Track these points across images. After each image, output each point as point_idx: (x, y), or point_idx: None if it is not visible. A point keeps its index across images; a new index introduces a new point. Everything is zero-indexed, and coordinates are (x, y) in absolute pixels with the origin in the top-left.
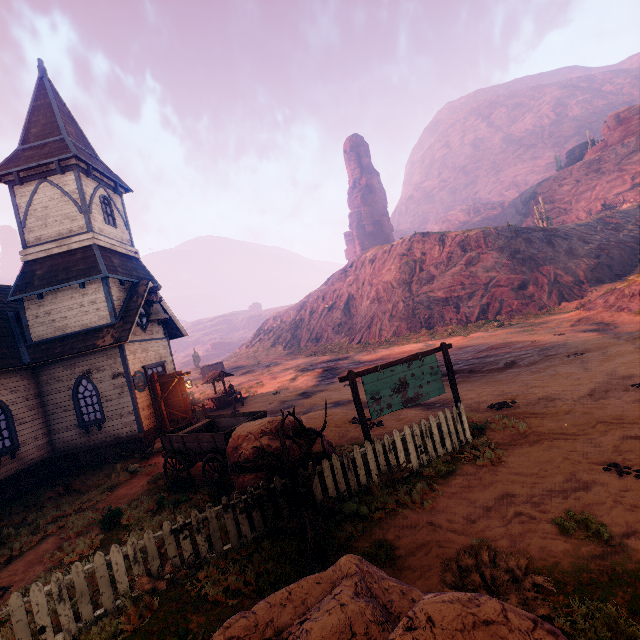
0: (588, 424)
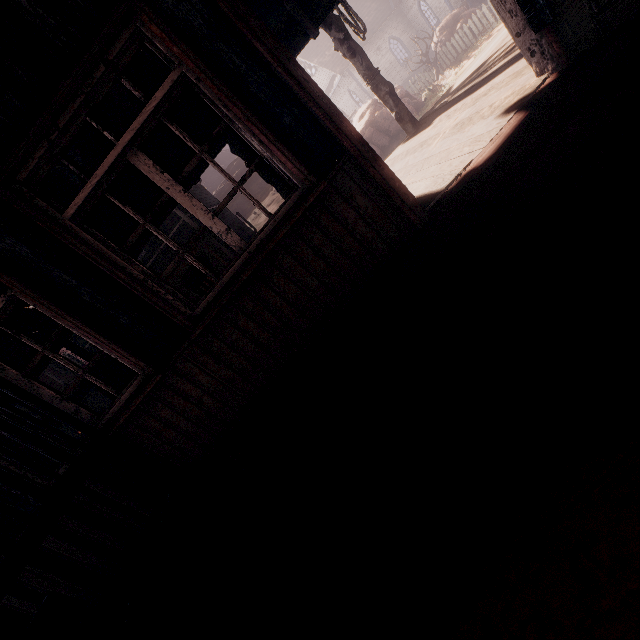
0: None
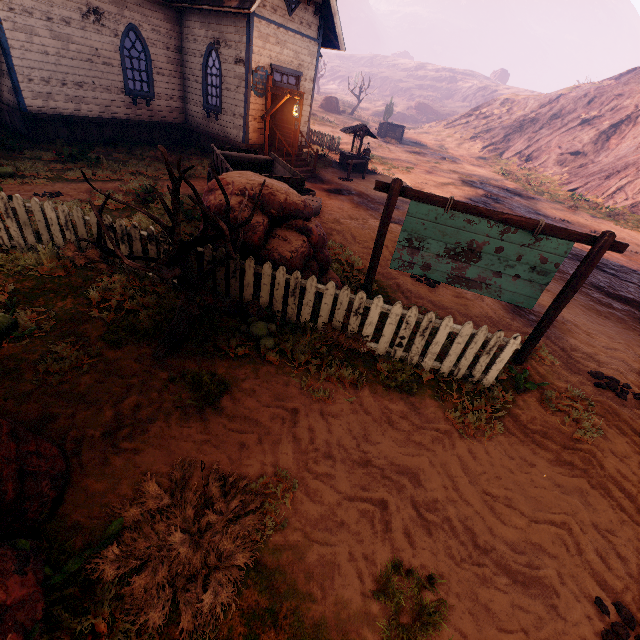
0: None
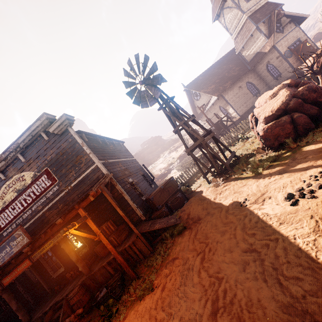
0: None
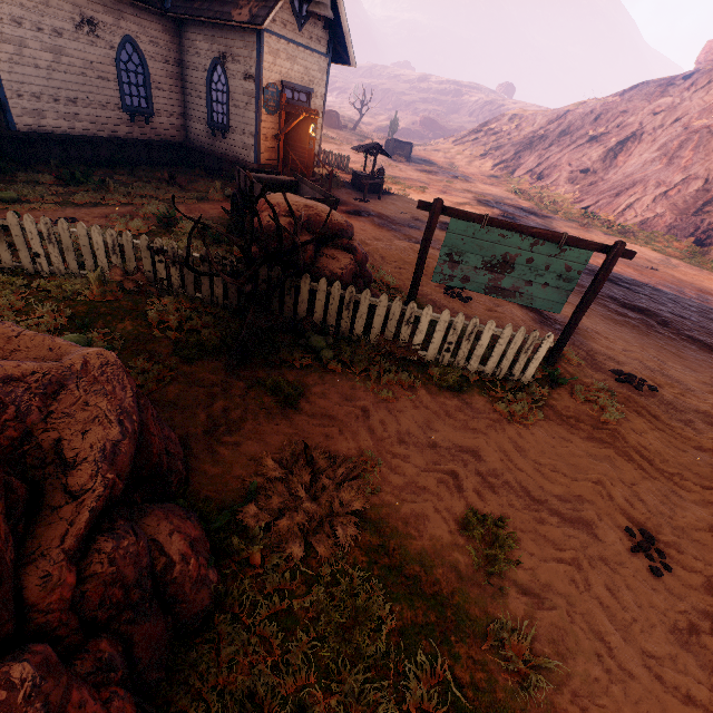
0: (706, 480)
